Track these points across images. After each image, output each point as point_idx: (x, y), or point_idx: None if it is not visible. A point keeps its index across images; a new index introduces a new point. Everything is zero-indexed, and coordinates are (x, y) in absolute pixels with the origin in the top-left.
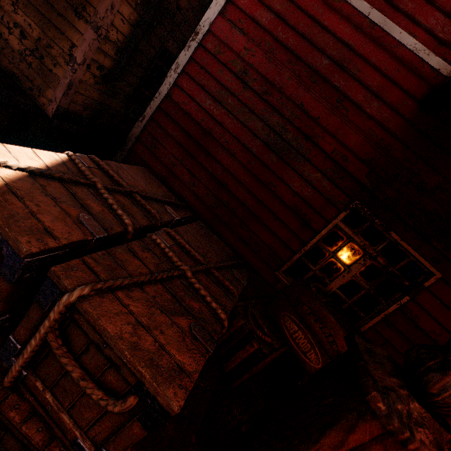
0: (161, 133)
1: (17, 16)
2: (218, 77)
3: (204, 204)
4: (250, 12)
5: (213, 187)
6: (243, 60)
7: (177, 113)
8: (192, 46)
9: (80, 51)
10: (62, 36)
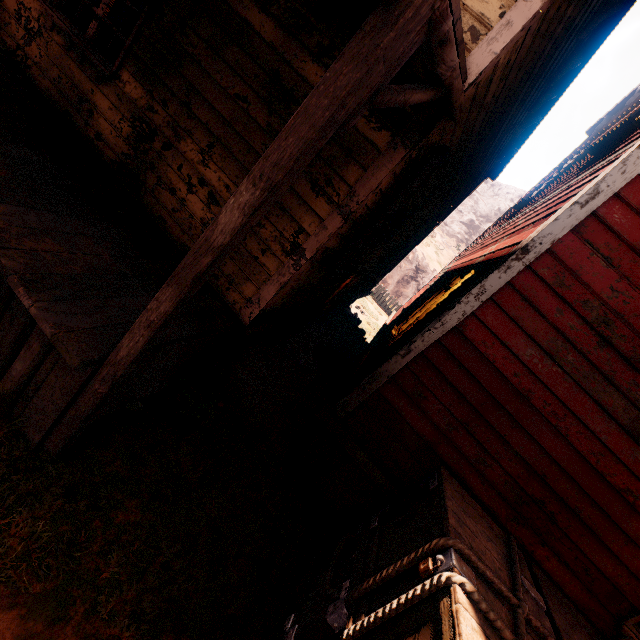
0: (434, 378)
1: (207, 170)
2: (554, 319)
3: (496, 493)
4: (630, 237)
5: (519, 474)
6: (604, 303)
7: (468, 355)
8: (514, 267)
9: (314, 242)
10: (282, 214)
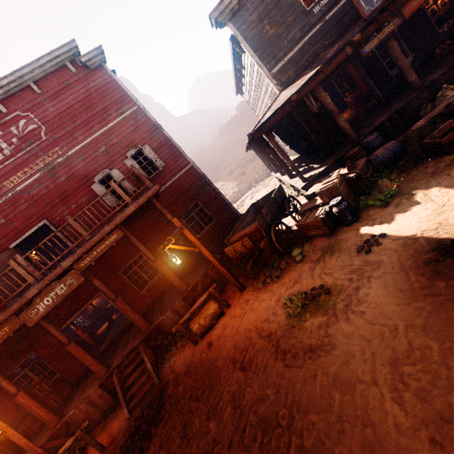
0: None
1: None
2: None
3: None
4: None
5: None
6: None
7: None
8: None
9: None
10: None
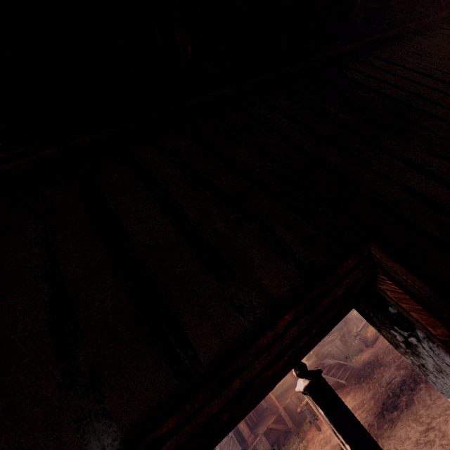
0: None
1: None
2: None
3: None
4: None
5: None
6: None
7: None
8: None
9: None
10: None
